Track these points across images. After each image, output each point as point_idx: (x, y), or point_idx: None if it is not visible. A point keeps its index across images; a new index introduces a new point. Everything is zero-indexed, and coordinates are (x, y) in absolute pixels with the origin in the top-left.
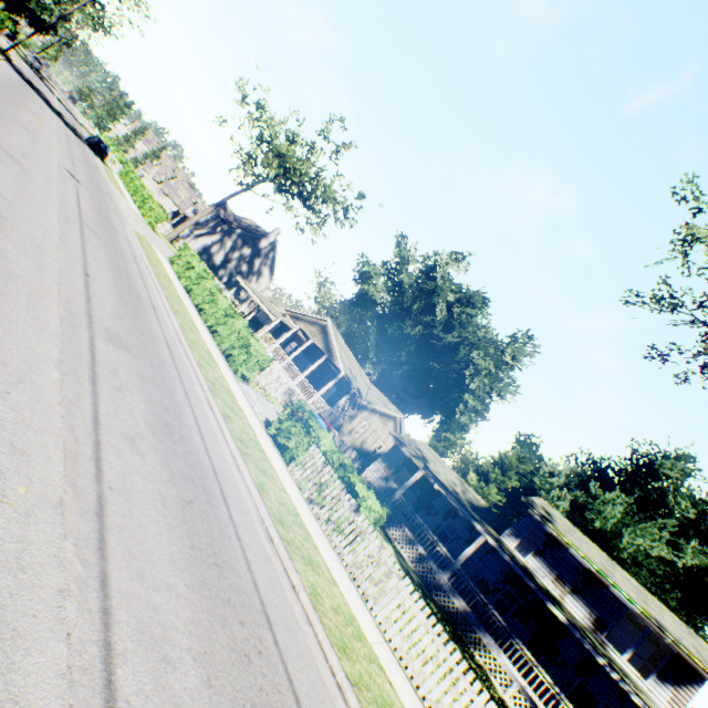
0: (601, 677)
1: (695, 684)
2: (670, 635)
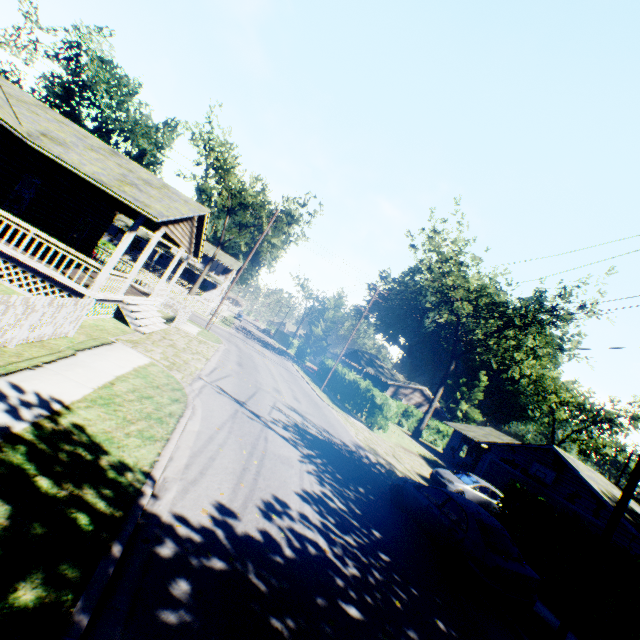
0: (208, 281)
1: (230, 273)
2: (223, 263)
